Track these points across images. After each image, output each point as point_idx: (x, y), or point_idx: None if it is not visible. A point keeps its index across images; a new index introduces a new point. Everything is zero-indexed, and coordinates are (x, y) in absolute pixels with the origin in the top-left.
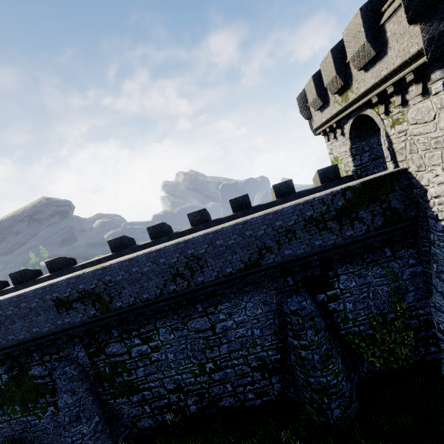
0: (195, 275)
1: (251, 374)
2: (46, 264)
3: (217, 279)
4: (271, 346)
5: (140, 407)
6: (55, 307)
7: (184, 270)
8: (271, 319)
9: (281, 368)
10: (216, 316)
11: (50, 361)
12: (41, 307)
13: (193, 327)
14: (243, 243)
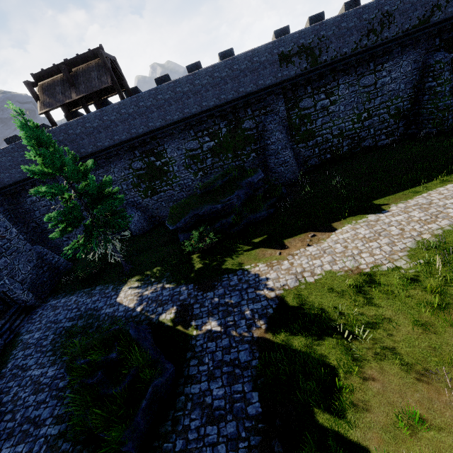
0: (383, 31)
1: (388, 121)
2: (220, 56)
3: (396, 35)
4: (407, 98)
5: (312, 150)
6: (278, 61)
7: (377, 27)
8: (414, 75)
9: (407, 115)
10: (380, 74)
11: (259, 116)
12: (268, 62)
13: (363, 84)
14: (424, 0)
